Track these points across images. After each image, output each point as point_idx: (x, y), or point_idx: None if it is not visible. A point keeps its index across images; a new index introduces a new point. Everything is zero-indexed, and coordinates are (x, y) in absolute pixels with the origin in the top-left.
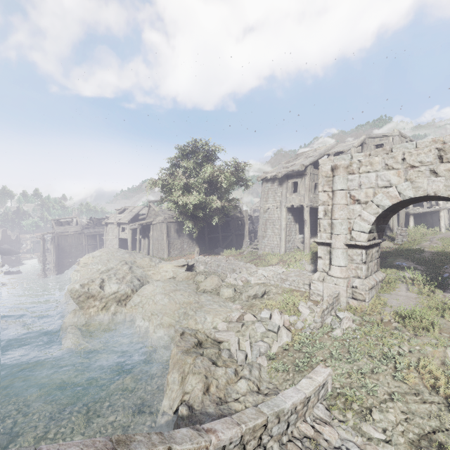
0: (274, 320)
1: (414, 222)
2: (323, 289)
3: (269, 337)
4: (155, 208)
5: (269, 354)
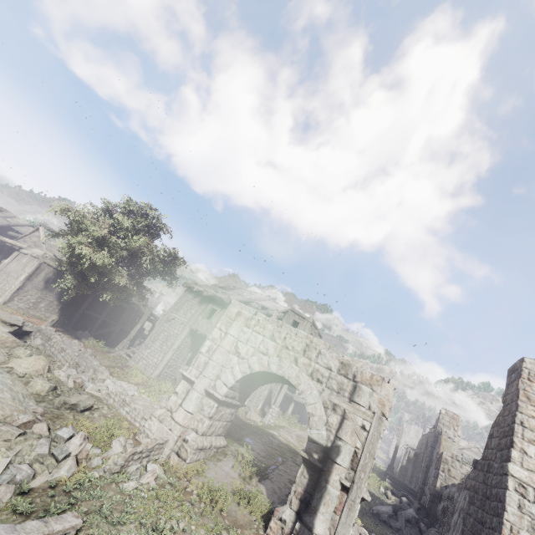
0: (70, 445)
1: (294, 410)
2: (156, 430)
3: (45, 463)
4: (43, 236)
5: (24, 484)
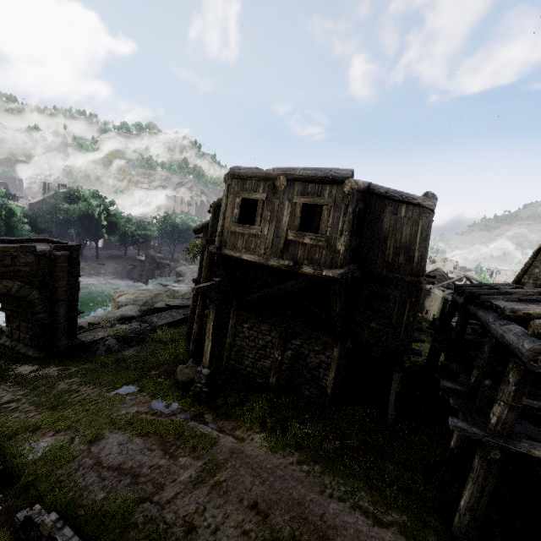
0: None
1: None
2: None
3: None
4: None
5: None
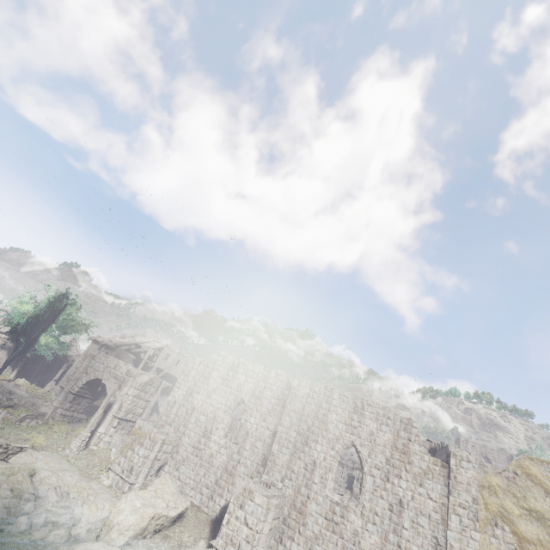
0: (0, 414)
1: None
2: (44, 410)
3: None
4: None
5: None
